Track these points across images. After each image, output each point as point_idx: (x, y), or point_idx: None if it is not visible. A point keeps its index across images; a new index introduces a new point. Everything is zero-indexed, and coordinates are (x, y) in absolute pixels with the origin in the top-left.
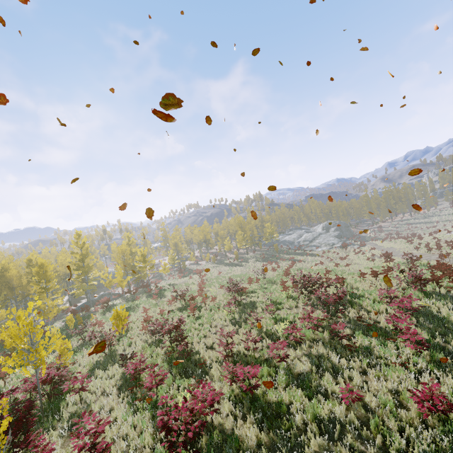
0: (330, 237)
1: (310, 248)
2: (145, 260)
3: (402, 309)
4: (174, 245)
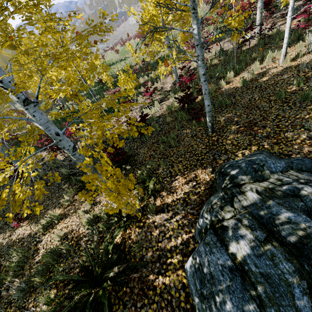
0: (100, 45)
1: (98, 52)
2: None
3: None
4: None
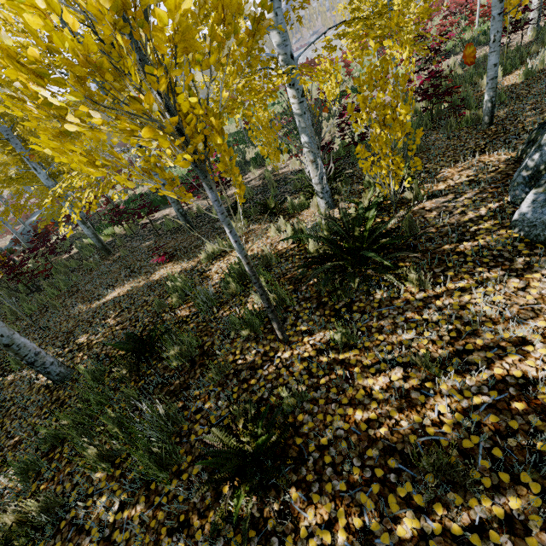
0: None
1: None
2: None
3: (456, 2)
4: None
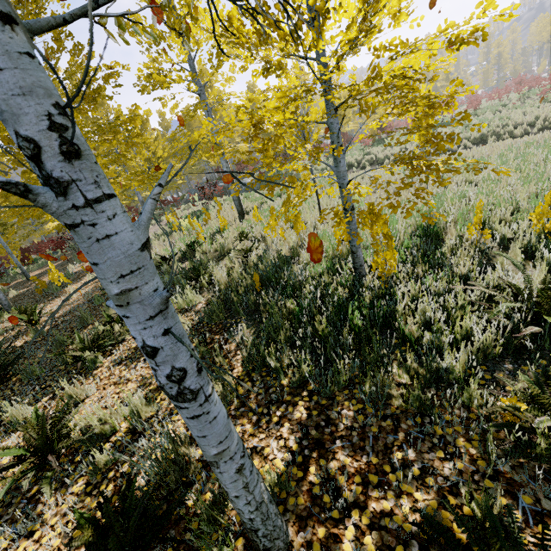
0: None
1: None
2: (448, 79)
3: None
4: (495, 58)
